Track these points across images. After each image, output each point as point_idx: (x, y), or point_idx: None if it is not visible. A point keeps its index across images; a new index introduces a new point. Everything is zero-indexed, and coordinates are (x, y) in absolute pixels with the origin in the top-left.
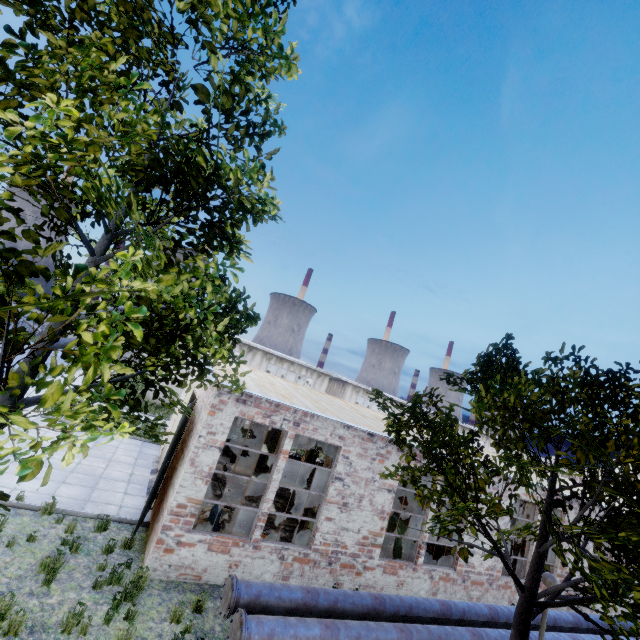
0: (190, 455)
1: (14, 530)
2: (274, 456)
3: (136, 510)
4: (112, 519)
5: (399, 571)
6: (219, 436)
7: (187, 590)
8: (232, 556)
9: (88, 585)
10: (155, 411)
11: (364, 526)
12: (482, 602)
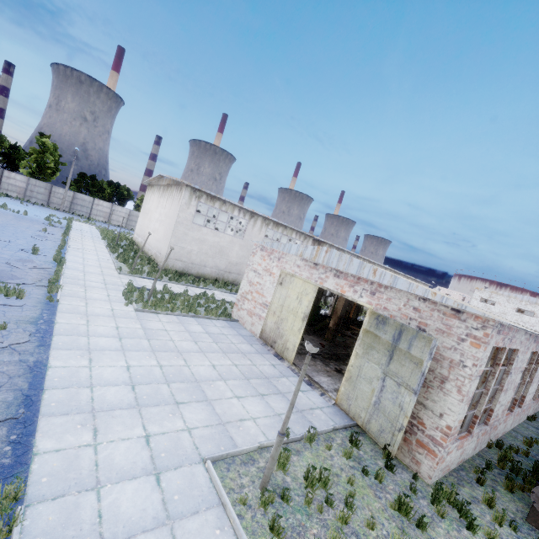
0: (465, 388)
1: (323, 473)
2: (491, 369)
3: (330, 408)
4: (340, 428)
5: (507, 419)
6: (482, 366)
7: (456, 484)
8: (463, 448)
9: (429, 513)
10: (188, 281)
11: (507, 399)
12: (521, 420)
